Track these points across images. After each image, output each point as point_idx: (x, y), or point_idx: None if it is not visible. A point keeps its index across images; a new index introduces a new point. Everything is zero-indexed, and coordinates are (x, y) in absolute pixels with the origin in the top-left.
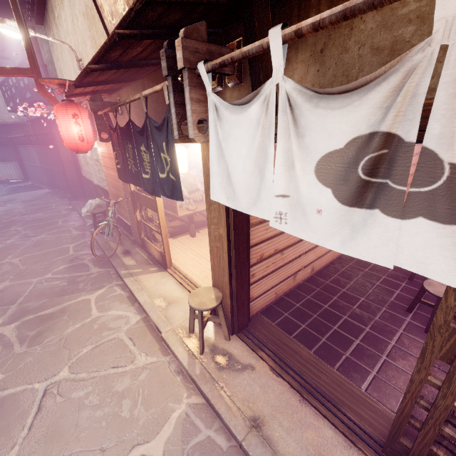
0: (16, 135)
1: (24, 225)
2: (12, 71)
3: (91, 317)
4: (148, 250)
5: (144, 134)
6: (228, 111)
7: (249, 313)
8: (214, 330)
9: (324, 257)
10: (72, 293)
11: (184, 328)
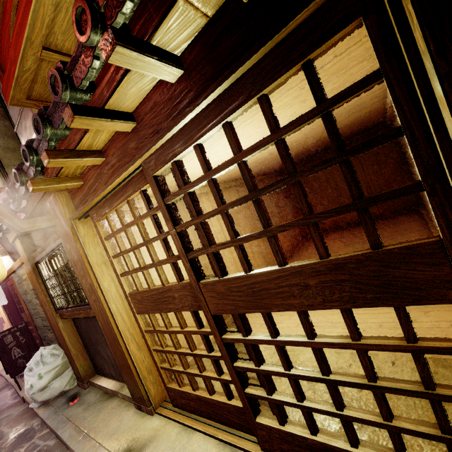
0: None
1: None
2: None
3: None
4: None
5: None
6: None
7: None
8: None
9: None
10: None
11: None
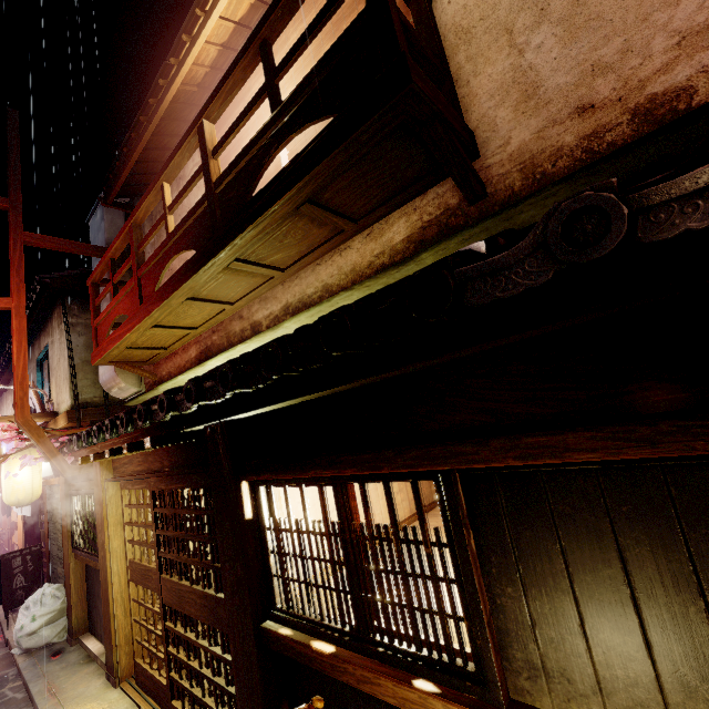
0: None
1: None
2: None
3: None
4: None
5: None
6: None
7: None
8: None
9: None
10: None
11: None
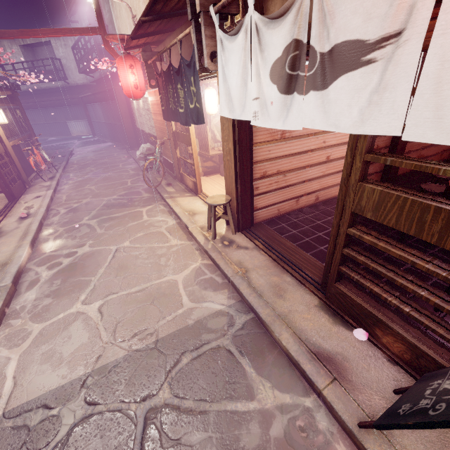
0: (86, 94)
1: (95, 167)
2: (86, 31)
3: (143, 220)
4: (185, 183)
5: (180, 73)
6: (227, 42)
7: (252, 218)
8: (225, 229)
9: (330, 189)
10: (130, 207)
11: (205, 226)
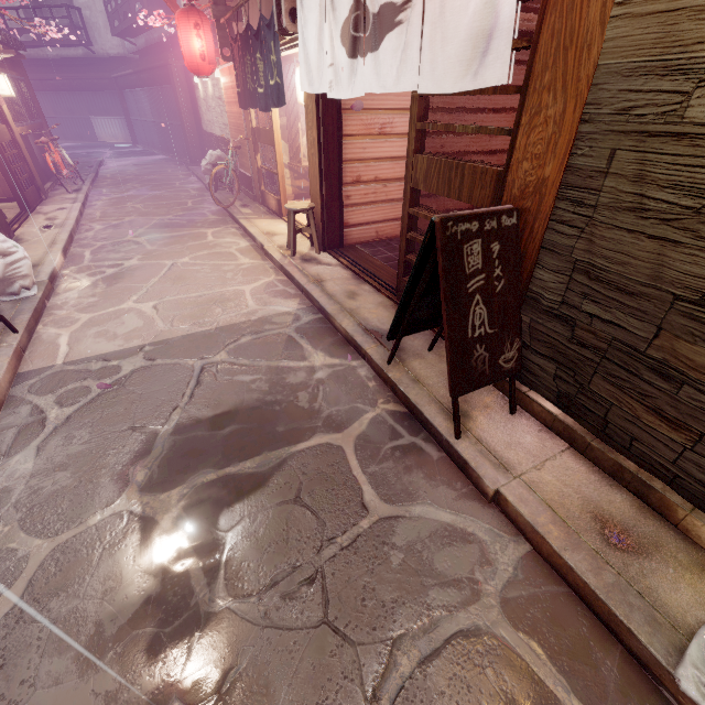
0: (123, 72)
1: (140, 183)
2: None
3: (207, 240)
4: (267, 204)
5: (259, 37)
6: None
7: (342, 236)
8: (309, 249)
9: None
10: (191, 227)
11: (285, 246)
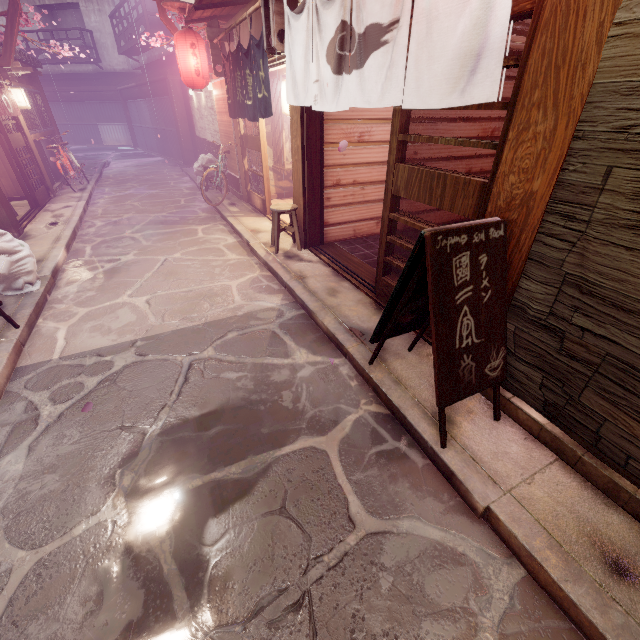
0: (127, 85)
1: (139, 183)
2: None
3: (198, 236)
4: (253, 203)
5: (249, 55)
6: (294, 20)
7: (322, 235)
8: (291, 246)
9: (420, 216)
10: (183, 224)
11: (269, 243)
